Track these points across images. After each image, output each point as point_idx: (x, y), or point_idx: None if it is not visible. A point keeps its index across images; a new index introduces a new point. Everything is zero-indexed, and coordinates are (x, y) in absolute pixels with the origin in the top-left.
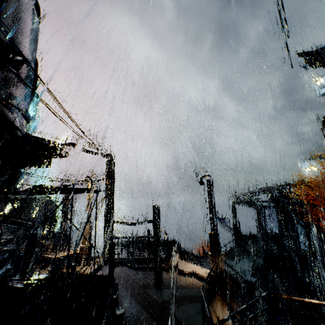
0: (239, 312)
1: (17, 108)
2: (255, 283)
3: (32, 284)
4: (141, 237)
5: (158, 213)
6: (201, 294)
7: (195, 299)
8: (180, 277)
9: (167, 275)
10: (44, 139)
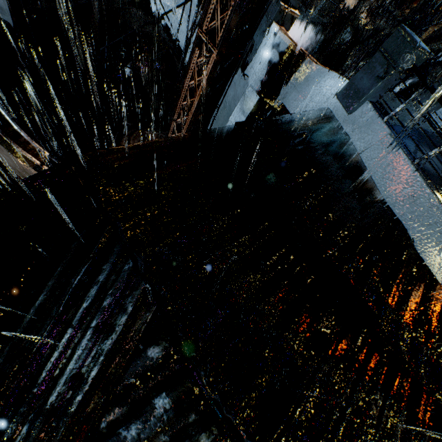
0: None
1: None
2: None
3: None
4: None
5: None
6: None
7: None
8: None
9: None
10: None
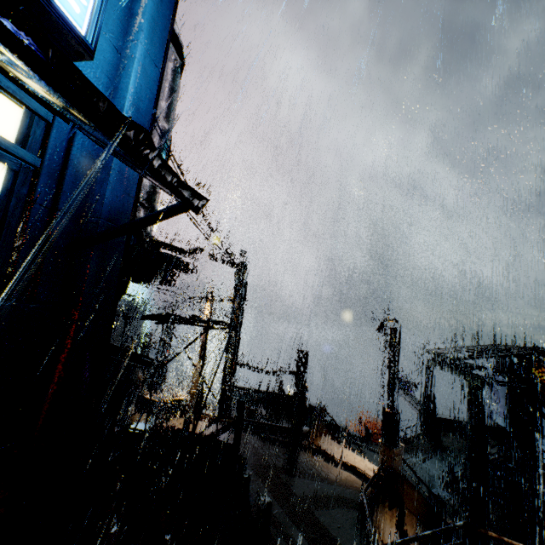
0: (419, 538)
1: (151, 211)
2: (448, 501)
3: (135, 433)
4: (276, 394)
5: (305, 362)
6: (362, 499)
7: (351, 505)
8: (329, 466)
9: (310, 459)
10: (170, 245)
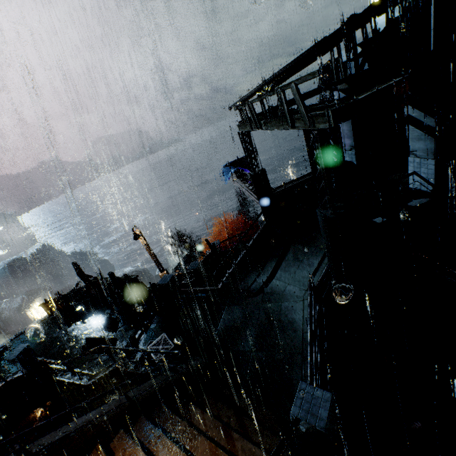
0: None
1: None
2: (327, 421)
3: None
4: None
5: None
6: None
7: None
8: None
9: None
10: None
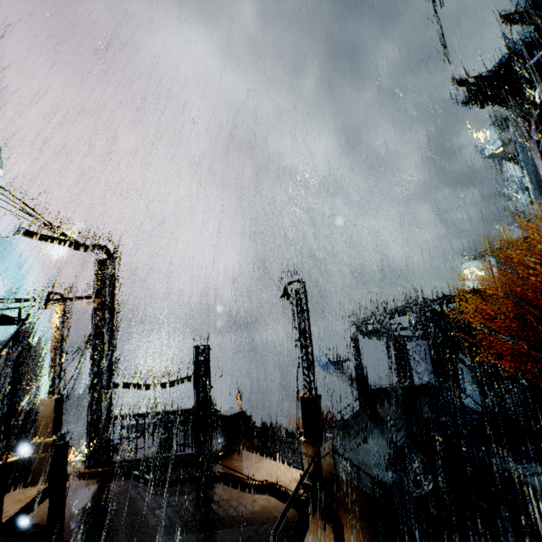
0: None
1: None
2: (393, 483)
3: None
4: (170, 412)
5: (204, 360)
6: None
7: None
8: (241, 495)
9: (216, 493)
10: None
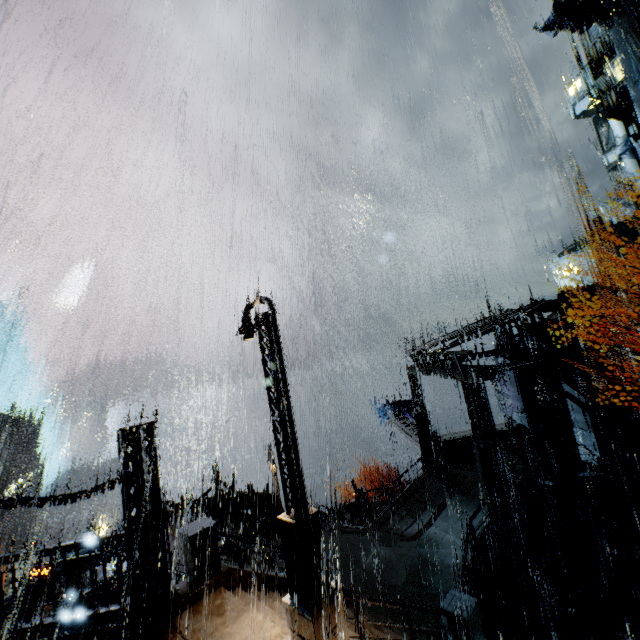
0: None
1: None
2: (472, 617)
3: None
4: (87, 544)
5: (137, 451)
6: None
7: None
8: None
9: None
10: None
